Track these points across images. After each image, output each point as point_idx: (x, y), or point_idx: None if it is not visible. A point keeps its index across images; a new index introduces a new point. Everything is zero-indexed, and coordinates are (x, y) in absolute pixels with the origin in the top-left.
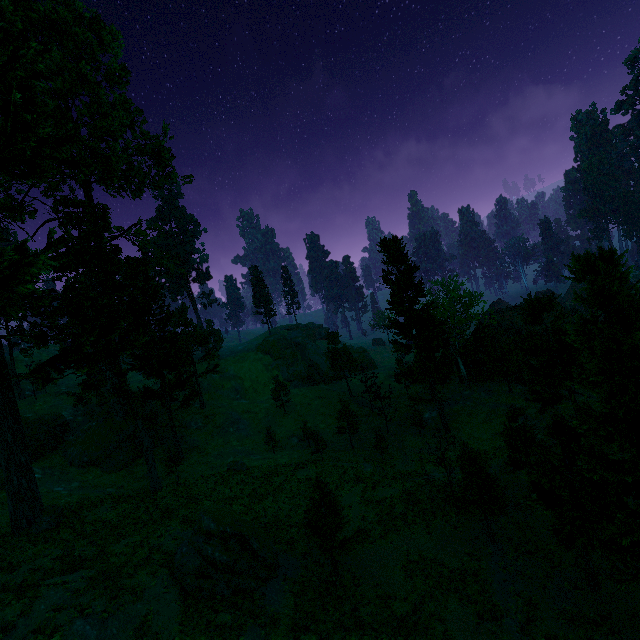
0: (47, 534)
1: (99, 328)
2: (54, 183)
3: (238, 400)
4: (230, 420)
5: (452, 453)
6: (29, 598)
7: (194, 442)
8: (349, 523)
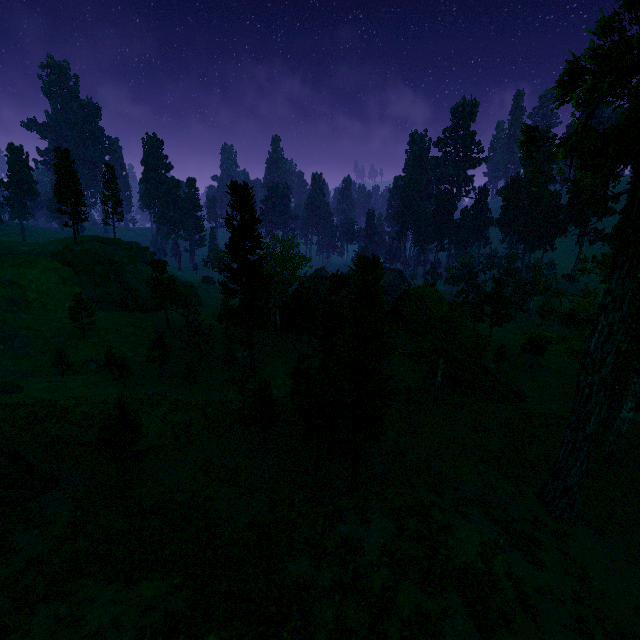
0: None
1: None
2: None
3: (15, 313)
4: (0, 335)
5: (252, 386)
6: None
7: None
8: (145, 440)
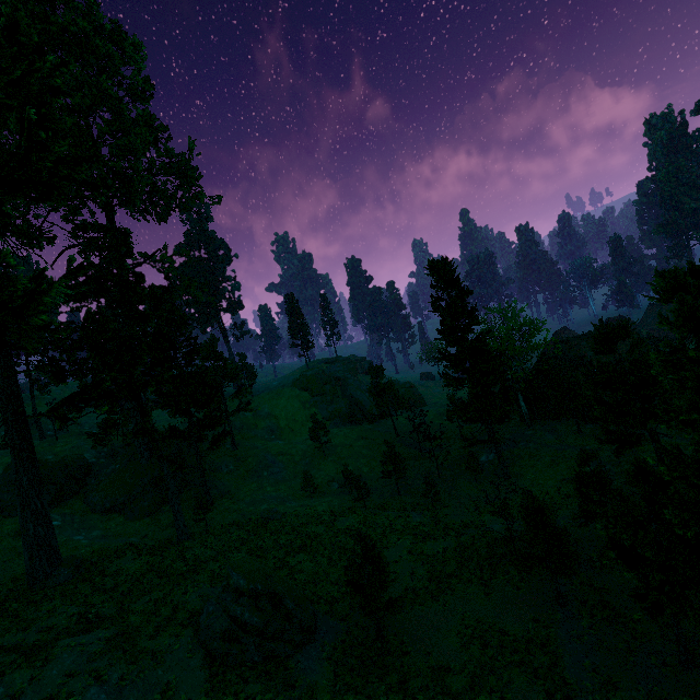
0: (65, 588)
1: (121, 362)
2: (73, 206)
3: (273, 441)
4: (264, 463)
5: (513, 501)
6: (40, 661)
7: (225, 487)
8: (396, 581)
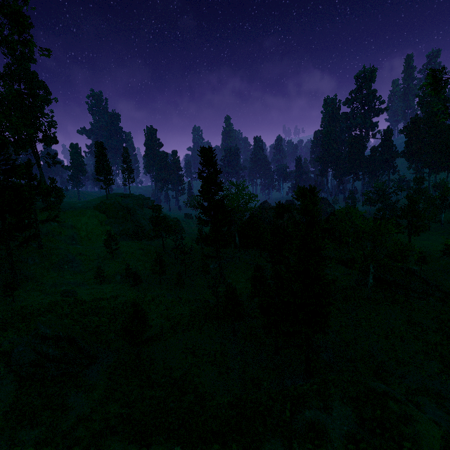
0: None
1: None
2: None
3: (74, 245)
4: (65, 259)
5: (222, 289)
6: None
7: (30, 274)
8: (152, 329)
